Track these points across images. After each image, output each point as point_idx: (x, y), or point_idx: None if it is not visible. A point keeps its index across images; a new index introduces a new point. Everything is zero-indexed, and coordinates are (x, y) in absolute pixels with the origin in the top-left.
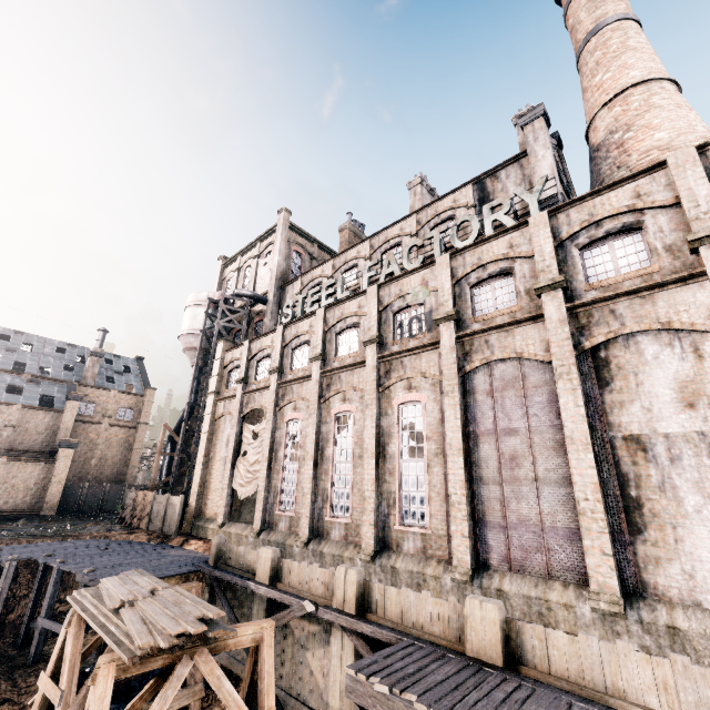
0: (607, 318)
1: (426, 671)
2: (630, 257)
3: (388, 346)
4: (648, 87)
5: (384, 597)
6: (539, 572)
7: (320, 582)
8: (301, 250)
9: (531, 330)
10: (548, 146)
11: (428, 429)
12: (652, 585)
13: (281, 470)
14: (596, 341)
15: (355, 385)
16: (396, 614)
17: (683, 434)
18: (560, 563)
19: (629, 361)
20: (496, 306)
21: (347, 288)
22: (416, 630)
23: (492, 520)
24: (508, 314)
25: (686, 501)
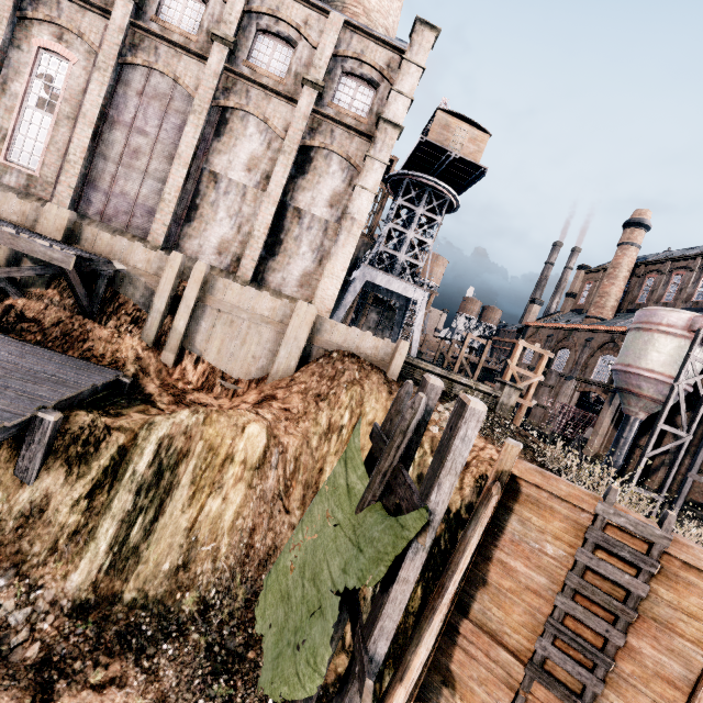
0: (243, 94)
1: None
2: (279, 64)
3: None
4: None
5: None
6: (121, 227)
7: None
8: None
9: (195, 65)
10: None
11: (68, 92)
12: (182, 247)
13: None
14: (229, 104)
15: None
16: None
17: (238, 183)
18: (138, 225)
19: (238, 129)
20: (180, 24)
21: None
22: None
23: (100, 186)
24: (185, 39)
25: (219, 215)
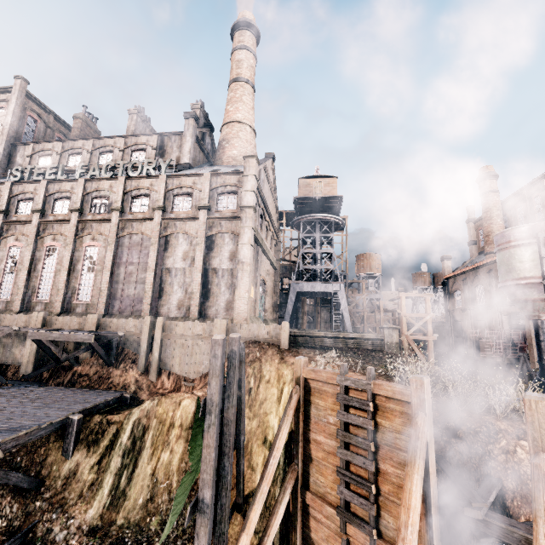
0: (173, 226)
1: (64, 331)
2: (187, 205)
3: (86, 215)
4: (241, 125)
5: (56, 321)
6: (129, 313)
7: (23, 321)
8: (36, 117)
9: (149, 224)
10: (191, 136)
11: (99, 260)
12: (160, 312)
13: (1, 276)
14: (167, 233)
15: (62, 232)
16: (61, 325)
17: (180, 268)
18: (137, 309)
19: (175, 243)
20: (141, 210)
21: (66, 173)
22: (68, 329)
23: (117, 297)
24: (143, 215)
25: (174, 288)
